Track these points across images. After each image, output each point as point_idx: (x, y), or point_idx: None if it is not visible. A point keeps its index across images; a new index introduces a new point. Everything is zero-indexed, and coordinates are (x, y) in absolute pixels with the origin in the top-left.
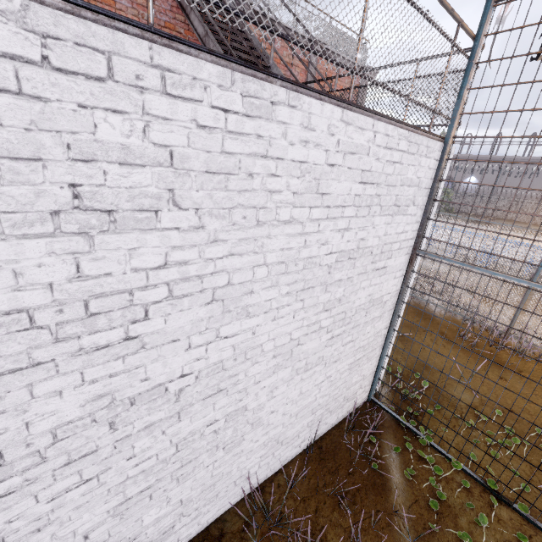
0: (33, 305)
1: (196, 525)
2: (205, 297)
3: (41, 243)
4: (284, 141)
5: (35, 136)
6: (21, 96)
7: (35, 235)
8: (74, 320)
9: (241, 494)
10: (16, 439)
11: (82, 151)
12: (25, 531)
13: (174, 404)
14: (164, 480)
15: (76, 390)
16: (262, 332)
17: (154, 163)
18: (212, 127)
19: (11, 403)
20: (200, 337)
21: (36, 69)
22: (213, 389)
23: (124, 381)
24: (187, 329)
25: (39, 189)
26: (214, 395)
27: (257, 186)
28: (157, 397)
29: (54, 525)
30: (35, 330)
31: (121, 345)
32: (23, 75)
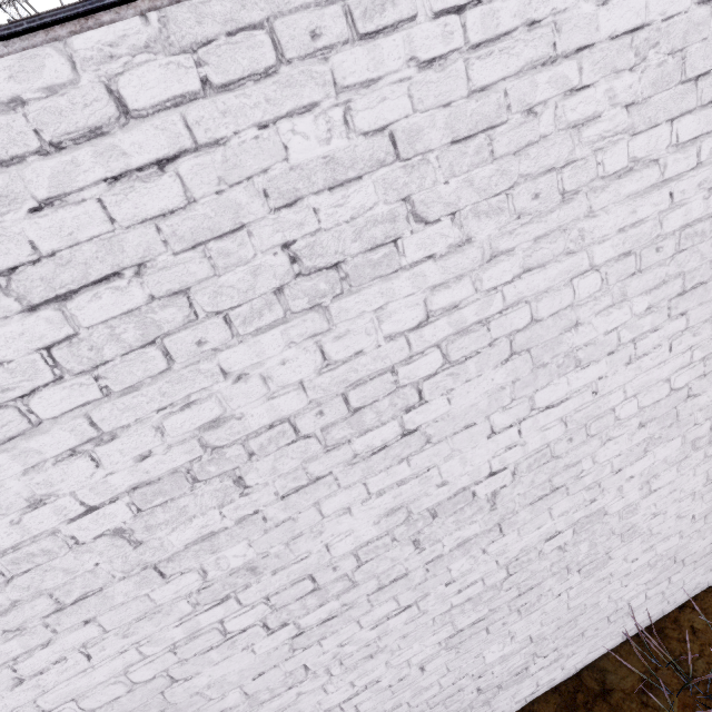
0: (291, 412)
1: (558, 669)
2: (498, 352)
3: (276, 334)
4: (584, 6)
5: (228, 198)
6: (199, 151)
7: (268, 326)
8: (338, 421)
9: (622, 635)
10: (321, 562)
11: (281, 192)
12: (359, 656)
13: (490, 513)
14: (500, 611)
15: (365, 505)
16: (611, 388)
17: (372, 167)
18: (442, 56)
19: (305, 524)
20: (504, 414)
21: (201, 103)
22: (543, 489)
23: (415, 489)
24: (482, 405)
25: (253, 266)
26: (546, 496)
27: (548, 127)
28: (463, 506)
29: (385, 653)
30: (303, 441)
31: (400, 443)
32: (192, 121)
